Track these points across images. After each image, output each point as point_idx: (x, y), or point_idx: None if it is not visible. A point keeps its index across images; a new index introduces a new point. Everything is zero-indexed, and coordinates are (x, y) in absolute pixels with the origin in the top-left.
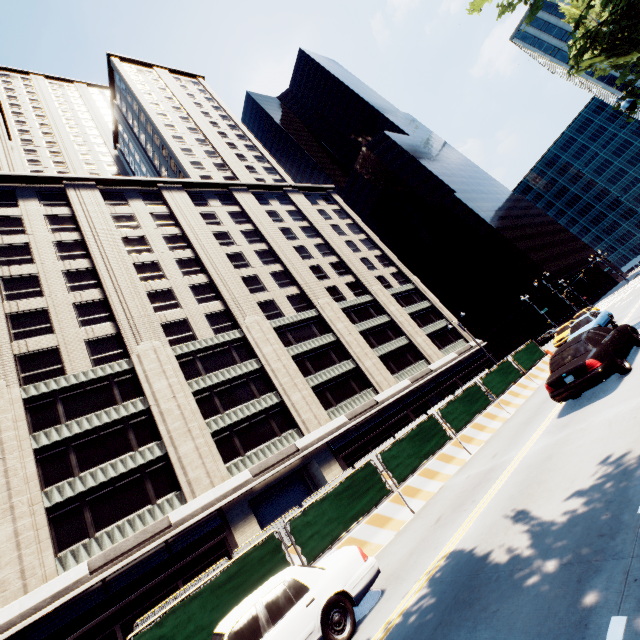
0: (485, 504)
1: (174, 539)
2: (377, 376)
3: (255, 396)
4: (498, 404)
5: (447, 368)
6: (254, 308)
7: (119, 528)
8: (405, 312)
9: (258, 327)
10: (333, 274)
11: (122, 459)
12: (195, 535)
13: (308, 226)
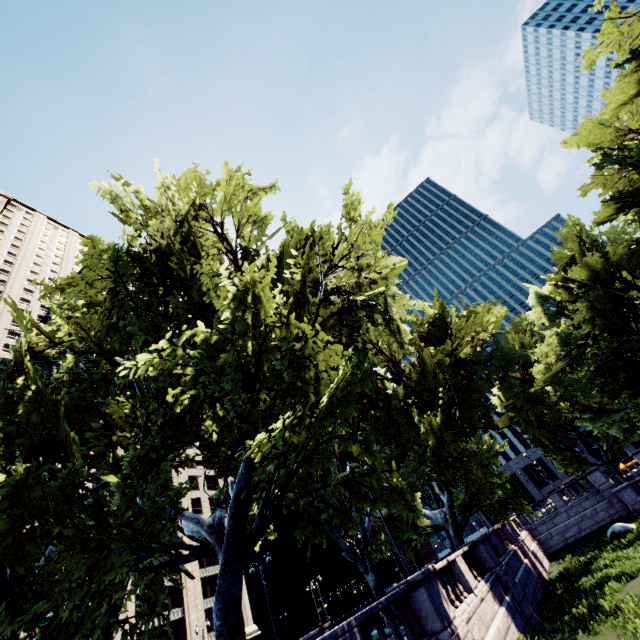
0: None
1: None
2: None
3: None
4: None
5: None
6: None
7: None
8: (200, 575)
9: None
10: None
11: None
12: None
13: None
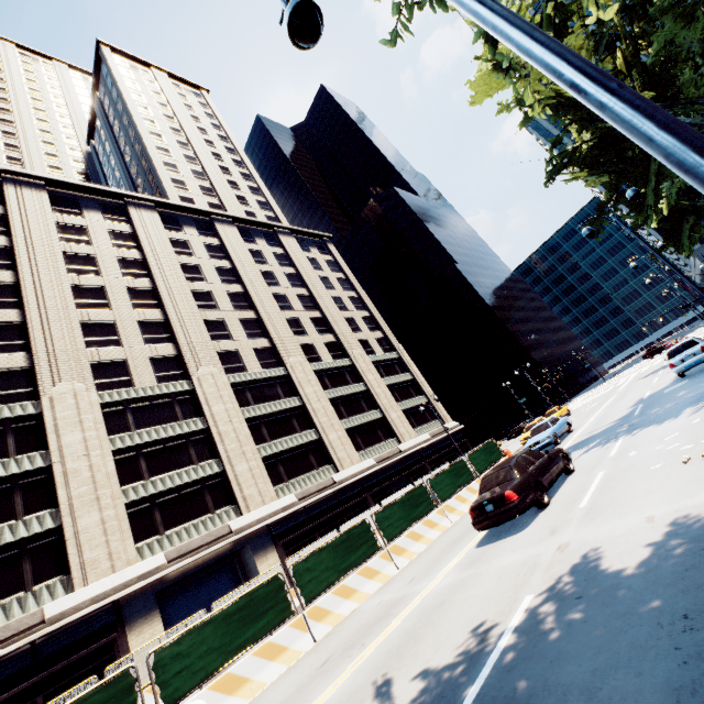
0: (367, 654)
1: (45, 639)
2: (340, 451)
3: (192, 462)
4: (442, 510)
5: (418, 450)
6: (212, 358)
7: None
8: (384, 383)
9: (212, 380)
10: (312, 330)
11: None
12: (75, 635)
13: (294, 273)
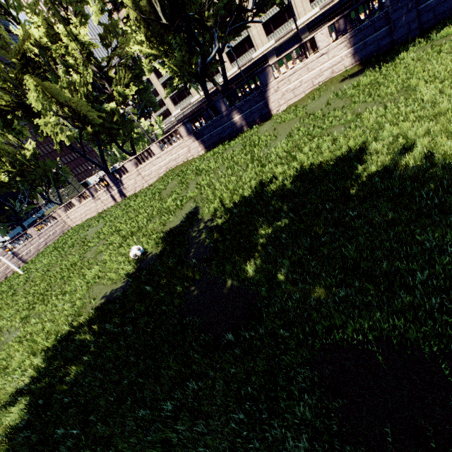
0: None
1: (254, 62)
2: None
3: None
4: None
5: None
6: None
7: (241, 59)
8: None
9: None
10: None
11: (238, 38)
12: (259, 61)
13: None
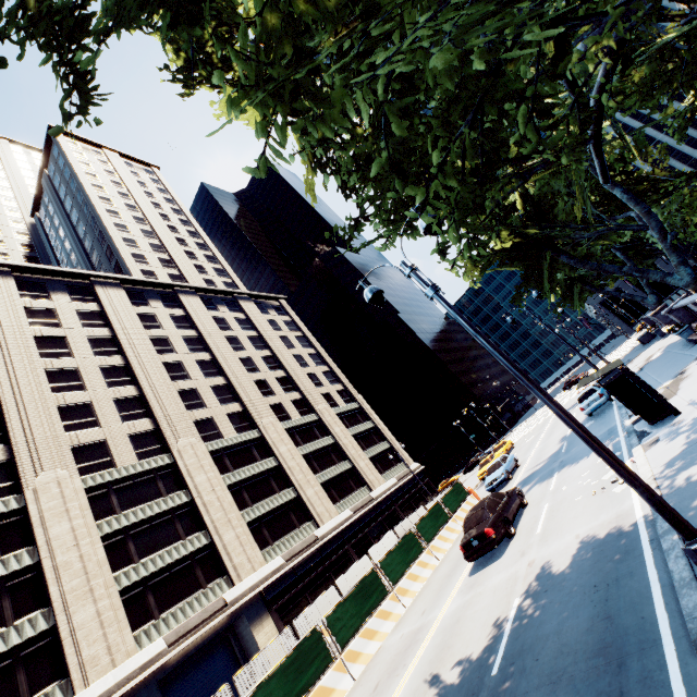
0: (413, 668)
1: None
2: (319, 506)
3: (180, 537)
4: (429, 551)
5: (388, 495)
6: (190, 428)
7: None
8: (349, 433)
9: (192, 451)
10: (279, 390)
11: None
12: None
13: (257, 336)
